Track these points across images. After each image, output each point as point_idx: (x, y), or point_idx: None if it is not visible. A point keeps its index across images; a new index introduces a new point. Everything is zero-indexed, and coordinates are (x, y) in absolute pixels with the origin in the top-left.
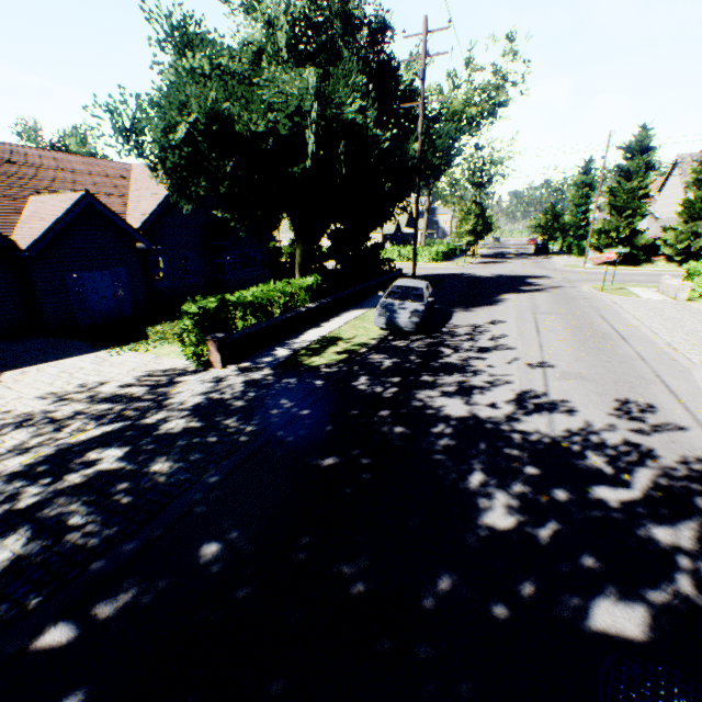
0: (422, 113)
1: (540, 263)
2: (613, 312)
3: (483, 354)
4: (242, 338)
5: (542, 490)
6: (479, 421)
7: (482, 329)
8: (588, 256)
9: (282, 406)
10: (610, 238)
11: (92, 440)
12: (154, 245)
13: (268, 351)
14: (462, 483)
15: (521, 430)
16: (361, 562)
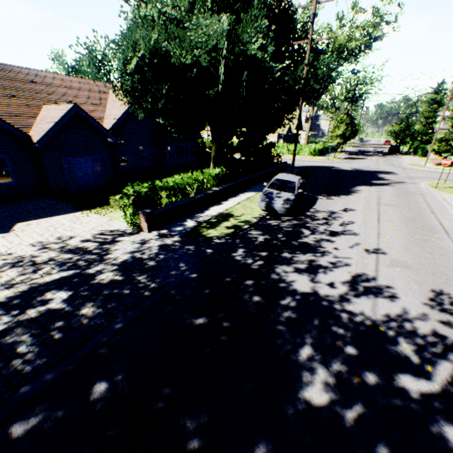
0: (309, 49)
1: (390, 161)
2: (442, 207)
3: (332, 238)
4: (164, 212)
5: (356, 371)
6: (318, 298)
7: (336, 215)
8: (429, 157)
9: (179, 268)
10: (449, 145)
11: (52, 282)
12: (119, 140)
13: (181, 222)
14: (293, 354)
15: (349, 310)
16: (201, 418)
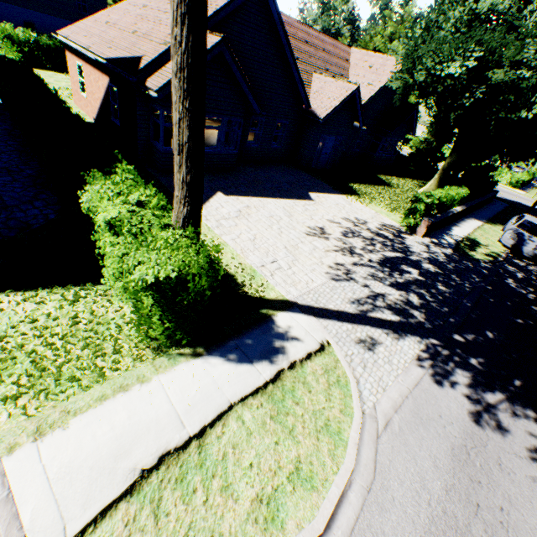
0: None
1: None
2: None
3: None
4: (433, 223)
5: None
6: None
7: None
8: None
9: (474, 279)
10: None
11: (395, 258)
12: (363, 126)
13: (440, 235)
14: None
15: None
16: None
